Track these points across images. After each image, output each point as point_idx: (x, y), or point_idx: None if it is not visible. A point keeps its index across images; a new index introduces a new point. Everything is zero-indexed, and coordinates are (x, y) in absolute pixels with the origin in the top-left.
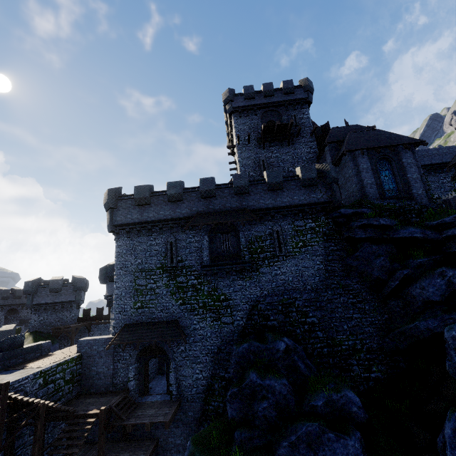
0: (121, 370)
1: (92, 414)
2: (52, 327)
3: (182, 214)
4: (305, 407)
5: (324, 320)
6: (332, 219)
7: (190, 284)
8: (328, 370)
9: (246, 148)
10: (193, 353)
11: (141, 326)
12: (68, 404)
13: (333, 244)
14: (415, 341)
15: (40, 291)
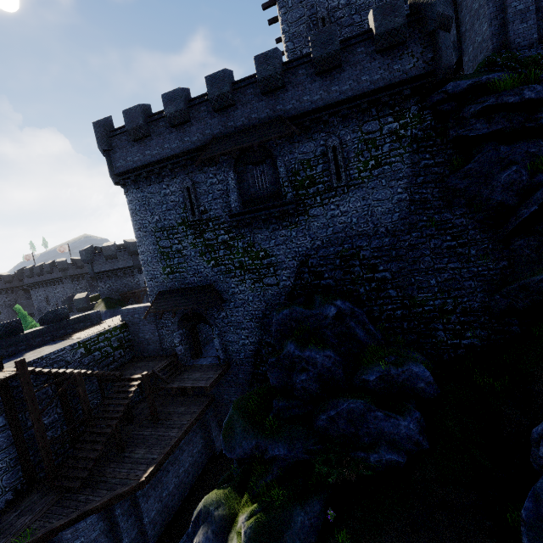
0: (167, 336)
1: (136, 378)
2: (121, 293)
3: (193, 144)
4: (356, 380)
5: (401, 275)
6: (431, 109)
7: (221, 241)
8: (400, 337)
9: (293, 0)
10: (236, 319)
11: (175, 293)
12: (122, 367)
13: (428, 156)
14: (542, 299)
15: (97, 260)
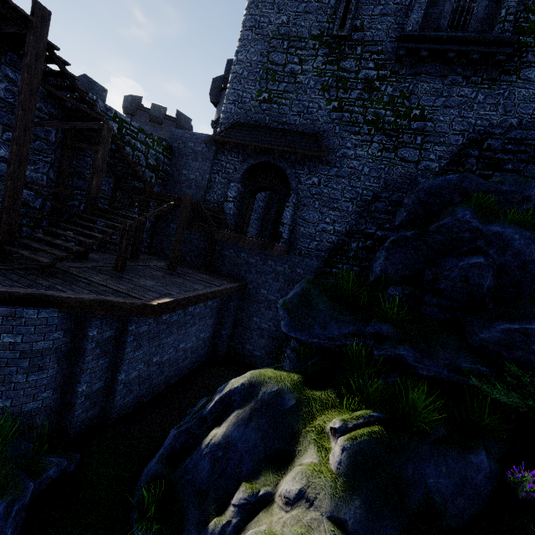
0: (219, 185)
1: (174, 197)
2: None
3: None
4: None
5: None
6: None
7: (362, 77)
8: None
9: None
10: (329, 192)
11: (260, 129)
12: None
13: None
14: None
15: (139, 115)
